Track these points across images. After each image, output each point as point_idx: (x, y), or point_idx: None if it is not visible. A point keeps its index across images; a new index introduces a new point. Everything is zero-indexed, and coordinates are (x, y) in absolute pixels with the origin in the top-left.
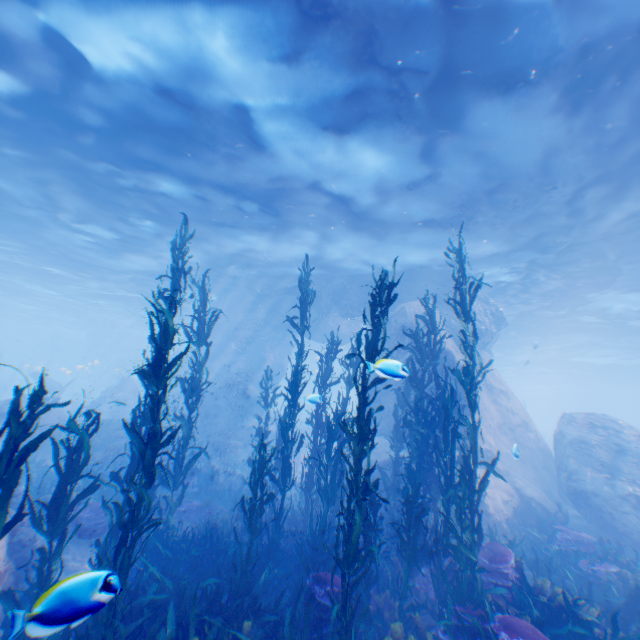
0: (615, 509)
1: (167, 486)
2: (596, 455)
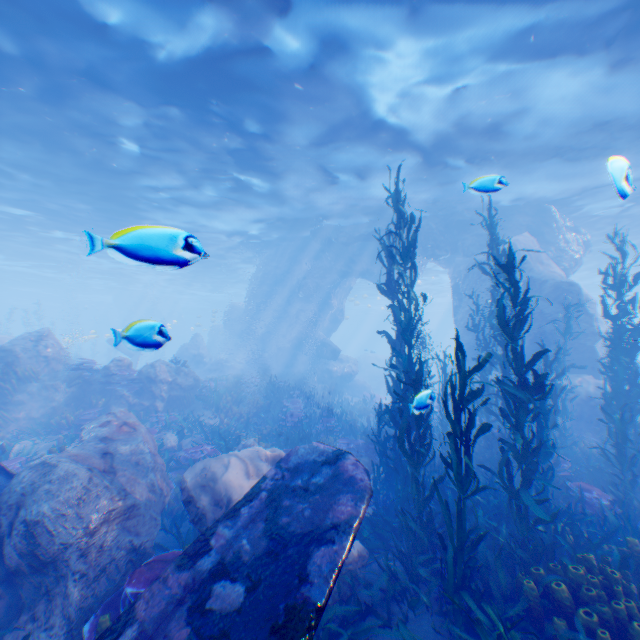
0: None
1: (391, 427)
2: None
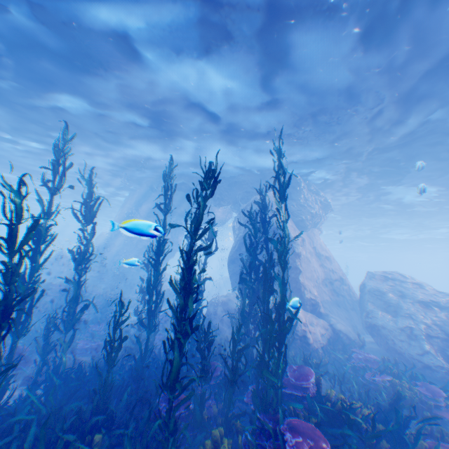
0: (395, 336)
1: (61, 332)
2: (386, 300)
